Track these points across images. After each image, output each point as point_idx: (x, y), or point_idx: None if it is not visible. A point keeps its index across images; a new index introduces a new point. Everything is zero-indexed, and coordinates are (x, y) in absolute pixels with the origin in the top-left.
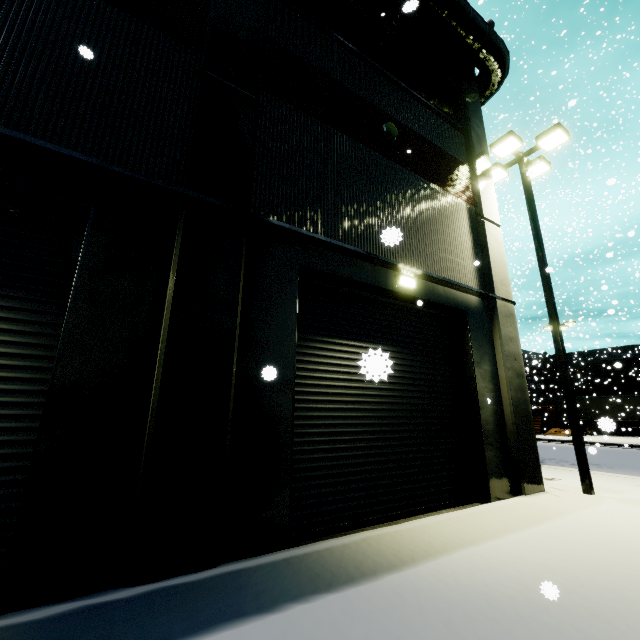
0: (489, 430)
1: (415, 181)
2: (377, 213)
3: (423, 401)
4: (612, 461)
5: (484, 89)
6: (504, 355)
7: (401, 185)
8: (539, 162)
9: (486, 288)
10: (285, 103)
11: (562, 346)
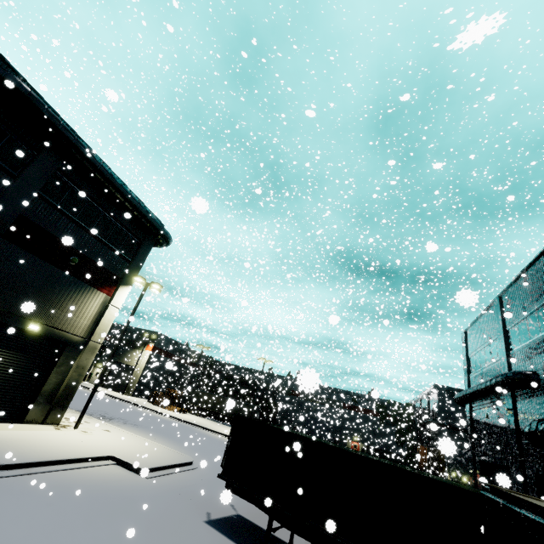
0: (44, 395)
1: (76, 283)
2: (39, 295)
3: (14, 376)
4: (150, 425)
5: (160, 244)
6: (77, 365)
7: (65, 284)
8: (155, 289)
9: (91, 334)
10: (12, 244)
11: (106, 368)
